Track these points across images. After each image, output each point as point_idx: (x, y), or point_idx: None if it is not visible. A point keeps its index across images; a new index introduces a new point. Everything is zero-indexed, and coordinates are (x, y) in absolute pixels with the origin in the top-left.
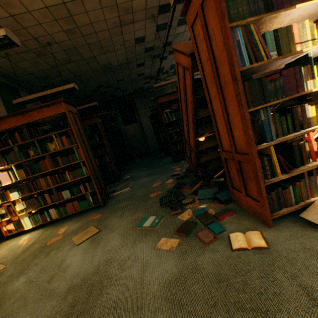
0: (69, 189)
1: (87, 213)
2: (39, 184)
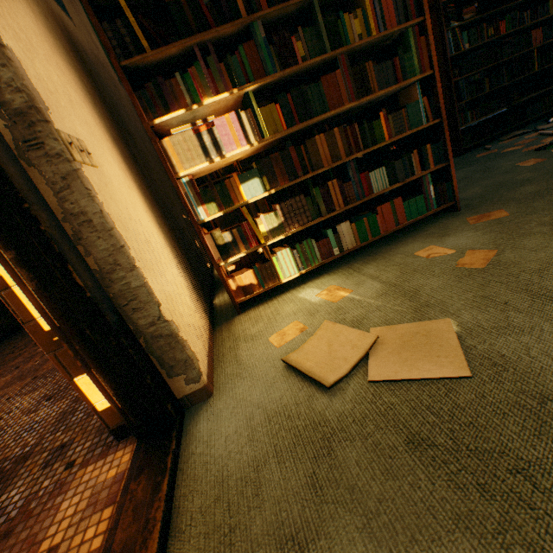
0: (386, 164)
1: (426, 227)
2: (312, 152)
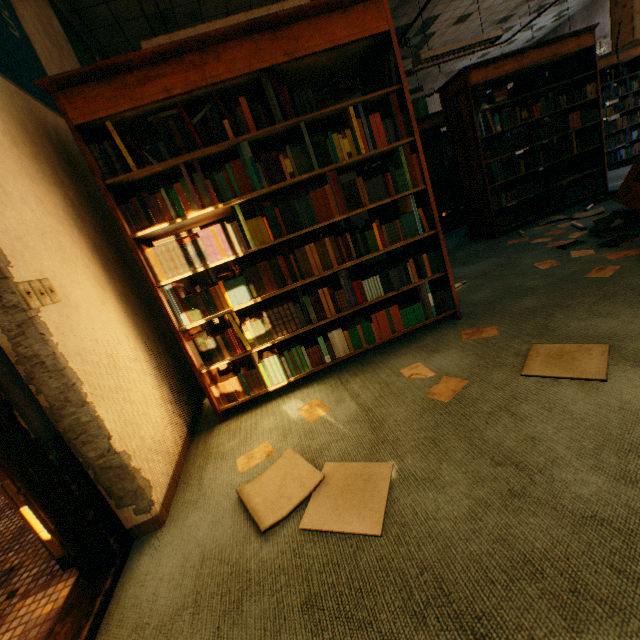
0: (380, 272)
1: (424, 336)
2: (301, 261)
